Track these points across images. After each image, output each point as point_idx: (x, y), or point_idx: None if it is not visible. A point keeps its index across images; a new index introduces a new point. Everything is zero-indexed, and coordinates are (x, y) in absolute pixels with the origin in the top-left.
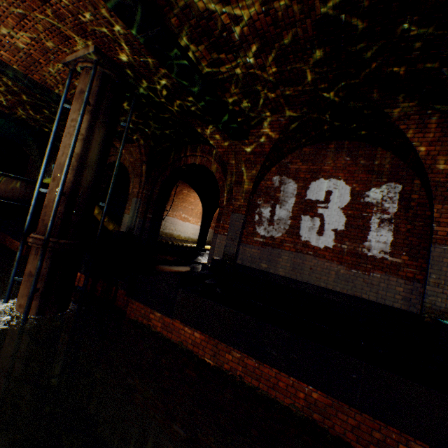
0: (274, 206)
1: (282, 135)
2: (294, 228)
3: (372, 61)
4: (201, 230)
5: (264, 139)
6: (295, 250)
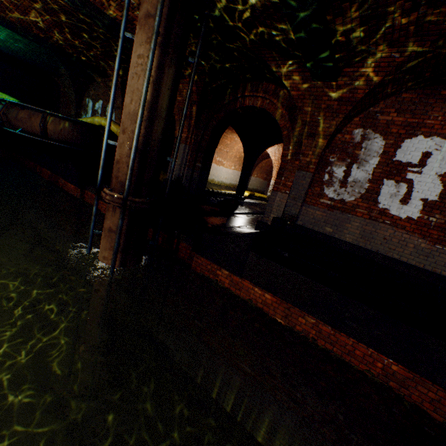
0: (349, 165)
1: (387, 77)
2: (371, 193)
3: None
4: (241, 178)
5: (359, 82)
6: (368, 218)
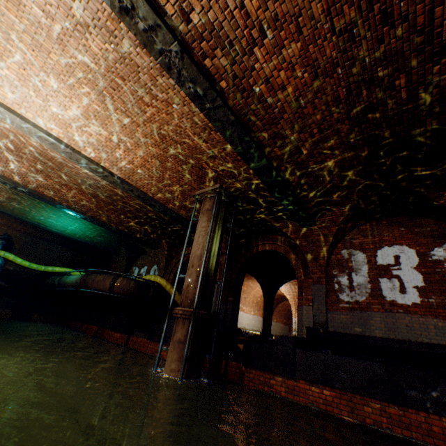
0: (349, 274)
1: (344, 219)
2: (375, 290)
3: (404, 169)
4: (264, 314)
5: (329, 223)
6: (384, 310)
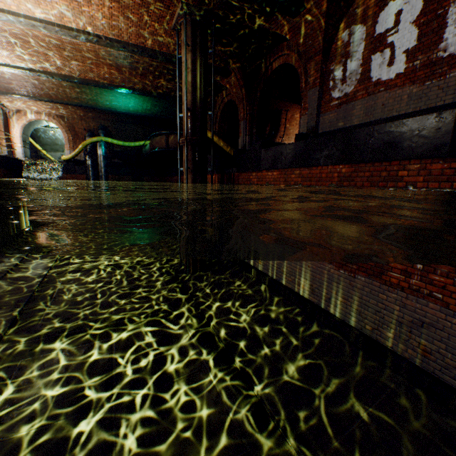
0: (345, 63)
1: None
2: (364, 74)
3: None
4: None
5: None
6: (366, 96)
